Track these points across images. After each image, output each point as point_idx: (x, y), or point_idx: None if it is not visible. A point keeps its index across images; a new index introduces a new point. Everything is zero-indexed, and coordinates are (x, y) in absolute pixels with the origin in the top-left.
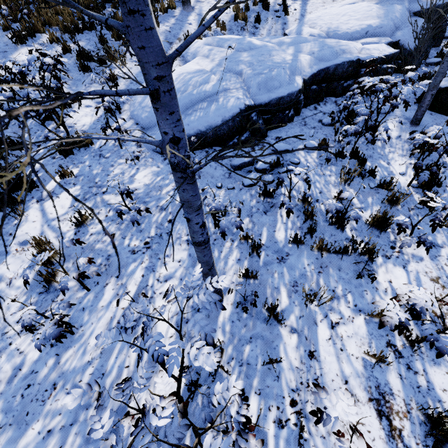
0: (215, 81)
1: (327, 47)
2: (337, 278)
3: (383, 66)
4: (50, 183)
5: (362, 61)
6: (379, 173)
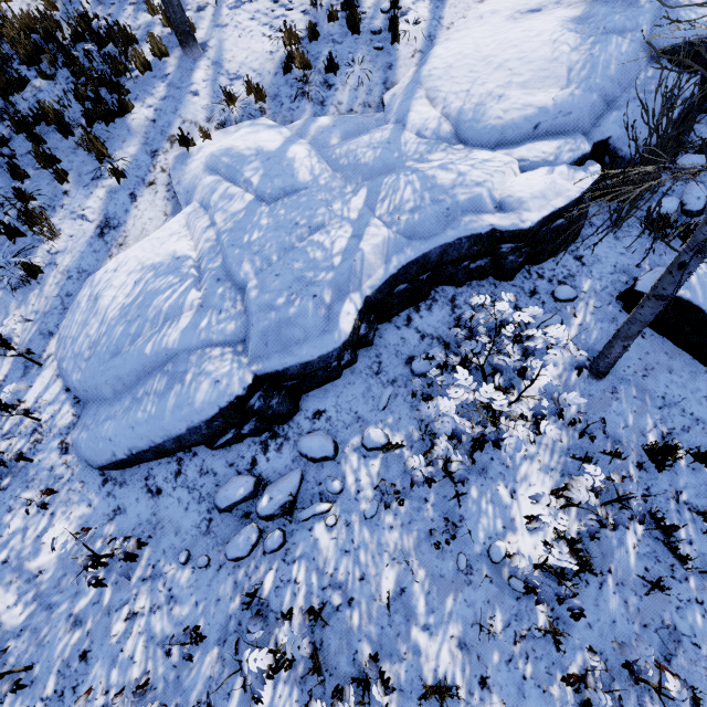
0: (193, 312)
1: (428, 202)
2: None
3: (557, 223)
4: None
5: (501, 234)
6: (486, 522)
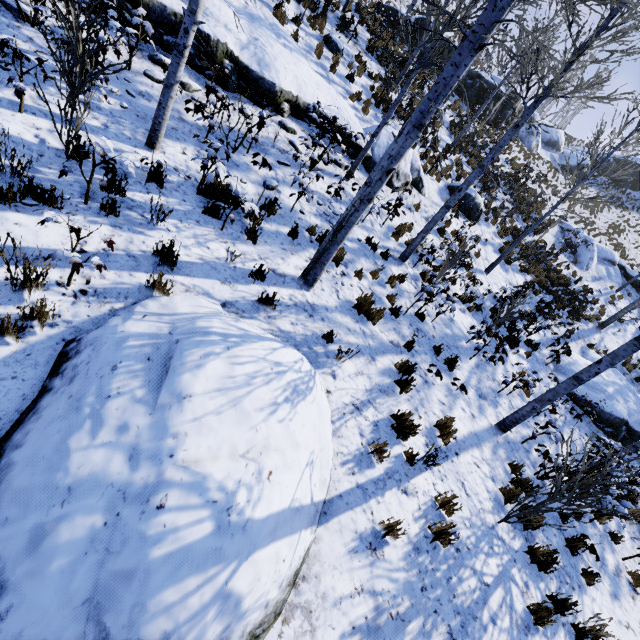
0: (612, 391)
1: None
2: (637, 531)
3: None
4: (519, 350)
5: None
6: None
